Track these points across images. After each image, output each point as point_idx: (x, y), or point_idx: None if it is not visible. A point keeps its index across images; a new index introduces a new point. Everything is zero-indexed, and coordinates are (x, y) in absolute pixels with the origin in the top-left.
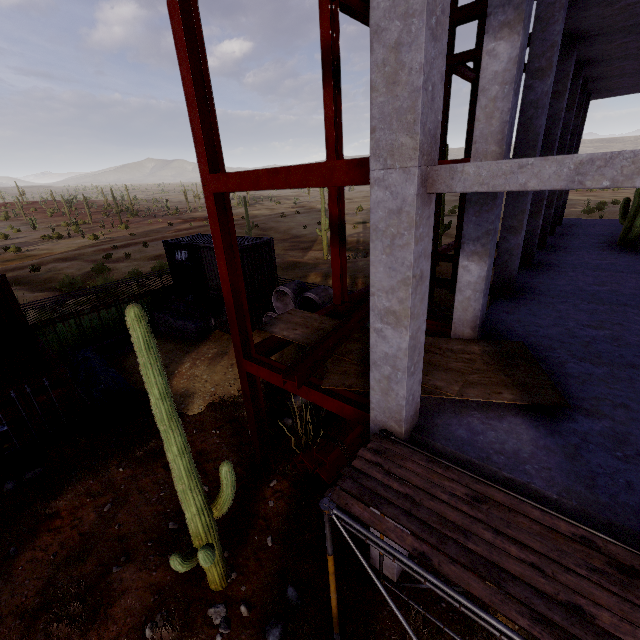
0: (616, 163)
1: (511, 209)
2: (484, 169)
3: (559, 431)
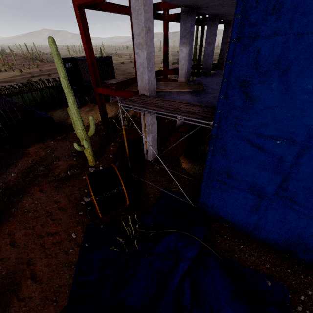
0: None
1: (209, 33)
2: None
3: (199, 96)
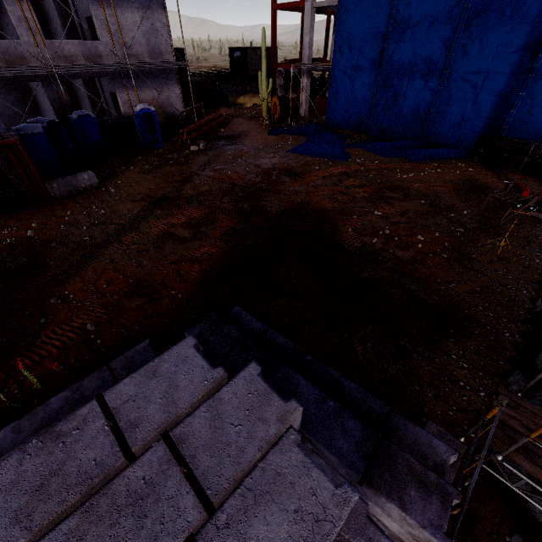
0: (331, 2)
1: None
2: (320, 3)
3: None
